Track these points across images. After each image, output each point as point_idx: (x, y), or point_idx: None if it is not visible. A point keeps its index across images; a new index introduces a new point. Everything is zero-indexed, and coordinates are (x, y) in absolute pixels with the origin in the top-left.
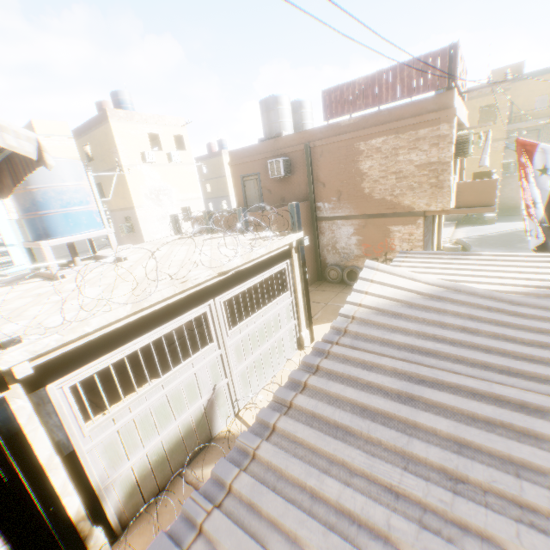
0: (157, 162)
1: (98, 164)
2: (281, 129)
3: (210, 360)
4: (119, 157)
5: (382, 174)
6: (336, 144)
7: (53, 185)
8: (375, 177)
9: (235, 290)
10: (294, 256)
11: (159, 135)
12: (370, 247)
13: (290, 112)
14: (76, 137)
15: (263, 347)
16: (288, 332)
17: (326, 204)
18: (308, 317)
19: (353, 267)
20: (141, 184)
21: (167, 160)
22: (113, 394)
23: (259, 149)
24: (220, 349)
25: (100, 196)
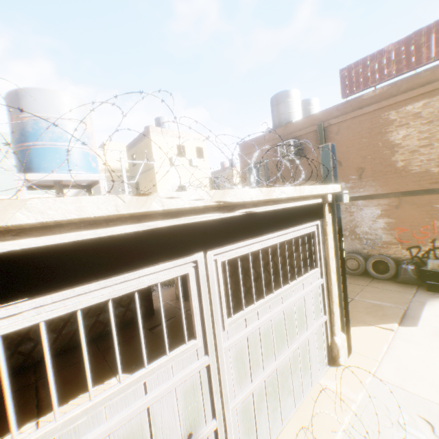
0: (181, 166)
1: (138, 167)
2: (291, 118)
3: (184, 377)
4: (152, 160)
5: (423, 143)
6: (356, 119)
7: (47, 115)
8: (411, 147)
9: (242, 247)
10: (327, 217)
11: (185, 146)
12: (406, 232)
13: (300, 104)
14: (128, 149)
15: (280, 356)
16: (316, 333)
17: (343, 184)
18: (344, 313)
19: (381, 256)
20: (166, 181)
21: (188, 164)
22: (66, 386)
23: (268, 137)
24: (207, 354)
25: (136, 191)
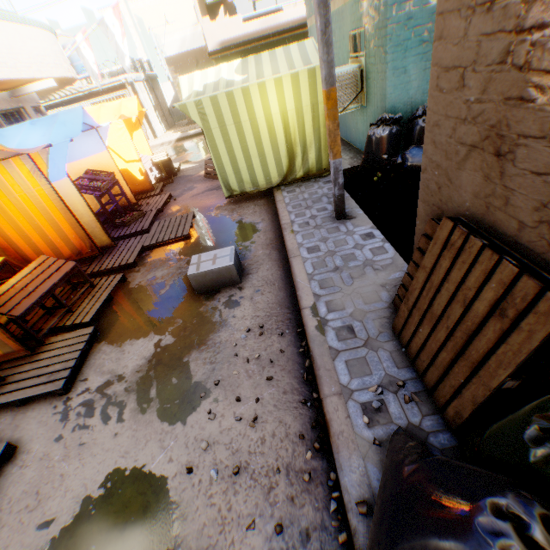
0: None
1: None
2: None
3: None
4: None
5: None
6: None
7: (72, 55)
8: None
9: (95, 101)
10: (128, 88)
11: None
12: None
13: None
14: None
15: None
16: None
17: None
18: (148, 124)
19: None
20: None
21: None
22: None
23: None
24: None
25: None
